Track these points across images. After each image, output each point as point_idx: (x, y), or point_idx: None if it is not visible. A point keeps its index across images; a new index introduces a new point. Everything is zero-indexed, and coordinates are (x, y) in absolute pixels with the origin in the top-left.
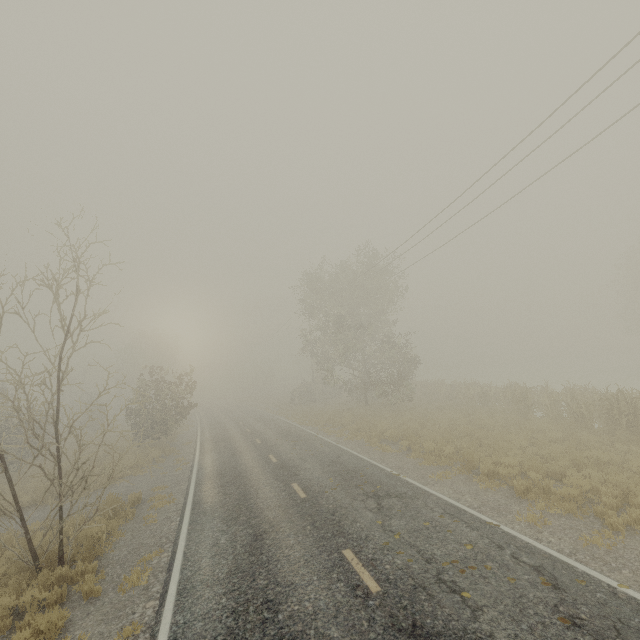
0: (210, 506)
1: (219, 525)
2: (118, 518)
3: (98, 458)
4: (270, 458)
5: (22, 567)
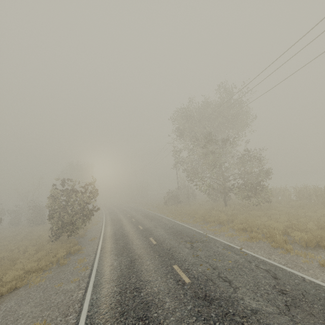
0: None
1: None
2: None
3: (13, 257)
4: (177, 273)
5: None
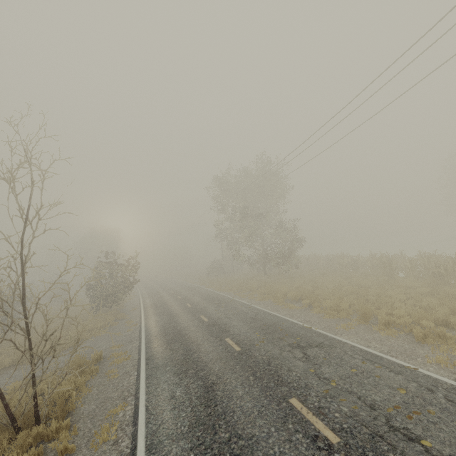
0: (161, 361)
1: (172, 378)
2: (85, 374)
3: (65, 324)
4: (202, 318)
5: (2, 427)
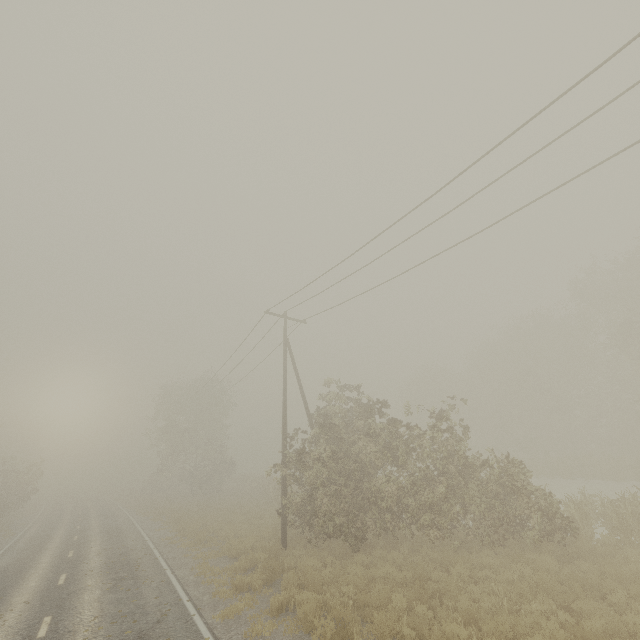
0: (17, 548)
1: (18, 552)
2: None
3: None
4: (77, 527)
5: None
